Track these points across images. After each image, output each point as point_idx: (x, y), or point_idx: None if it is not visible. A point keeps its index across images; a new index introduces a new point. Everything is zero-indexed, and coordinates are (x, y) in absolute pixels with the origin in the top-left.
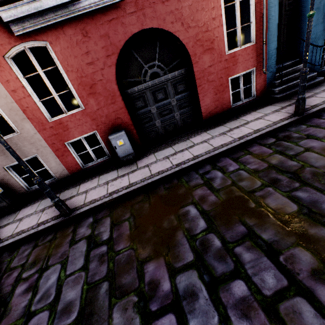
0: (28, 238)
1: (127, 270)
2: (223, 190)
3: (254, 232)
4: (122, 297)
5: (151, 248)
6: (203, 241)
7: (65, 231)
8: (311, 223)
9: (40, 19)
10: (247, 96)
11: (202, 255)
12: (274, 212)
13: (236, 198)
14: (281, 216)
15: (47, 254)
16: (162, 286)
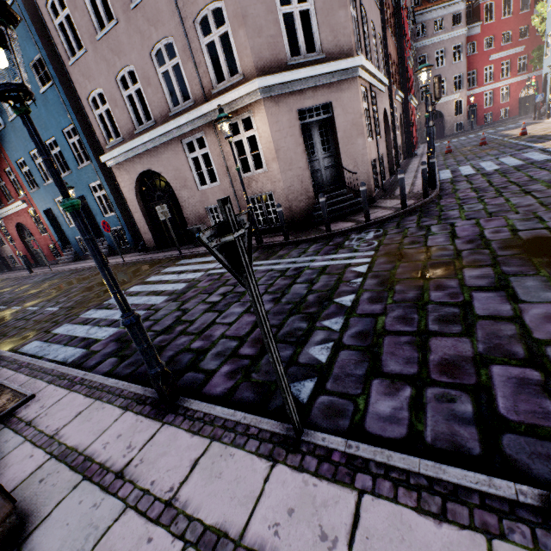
0: None
1: None
2: None
3: None
4: None
5: None
6: None
7: None
8: None
9: None
10: None
11: None
12: None
13: None
14: None
15: None
16: None
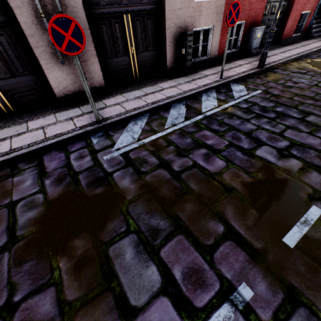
0: (243, 78)
1: None
2: None
3: None
4: None
5: None
6: None
7: (268, 74)
8: None
9: None
10: None
11: None
12: None
13: None
14: None
15: (277, 78)
16: None
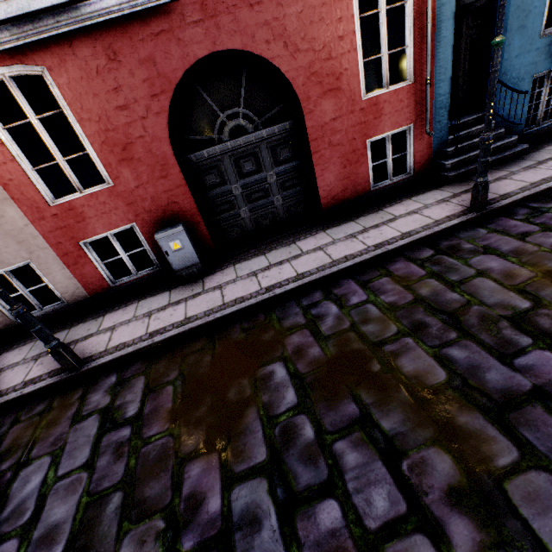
0: (6, 407)
1: (157, 474)
2: (334, 337)
3: (370, 417)
4: (140, 520)
5: (201, 436)
6: (287, 428)
7: (68, 397)
8: (463, 405)
9: (29, 26)
10: (402, 170)
11: (281, 452)
12: (409, 382)
13: (352, 353)
14: (418, 389)
15: (32, 437)
16: (207, 505)
